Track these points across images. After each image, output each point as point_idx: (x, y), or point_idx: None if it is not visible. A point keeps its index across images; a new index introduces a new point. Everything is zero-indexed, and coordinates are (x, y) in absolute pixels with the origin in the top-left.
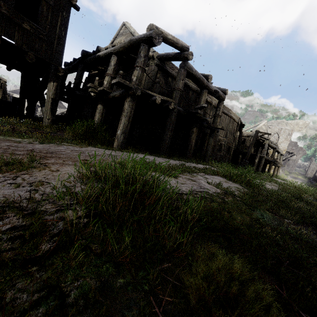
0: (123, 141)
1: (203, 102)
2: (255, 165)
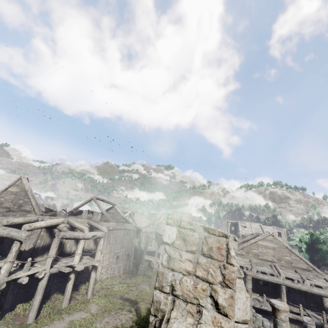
0: None
1: (80, 250)
2: None
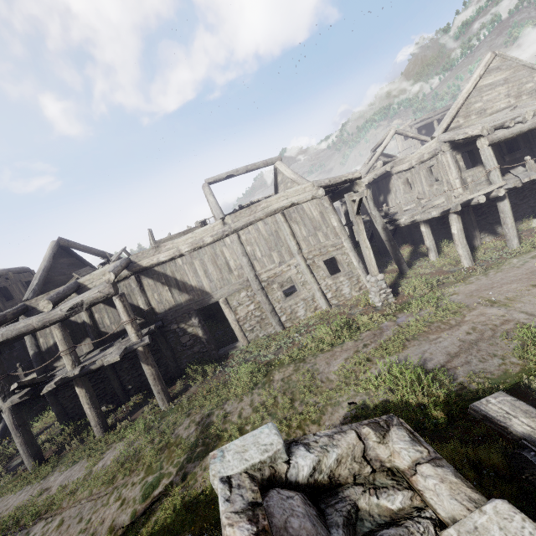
0: None
1: (59, 346)
2: (459, 244)
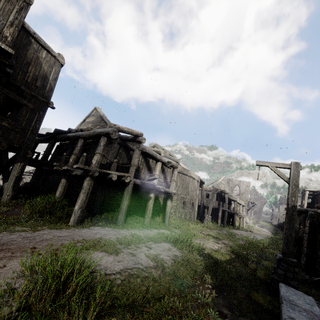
0: (79, 215)
1: (158, 172)
2: (220, 219)
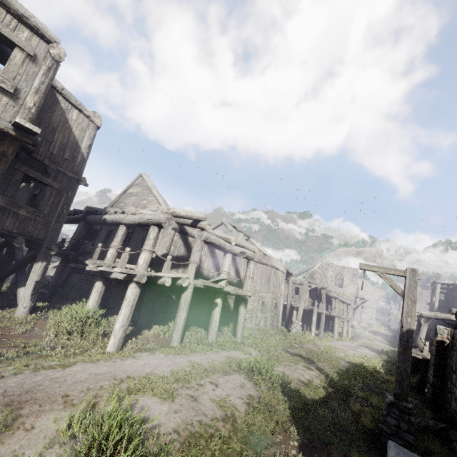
0: (121, 337)
1: (227, 267)
2: (314, 325)
